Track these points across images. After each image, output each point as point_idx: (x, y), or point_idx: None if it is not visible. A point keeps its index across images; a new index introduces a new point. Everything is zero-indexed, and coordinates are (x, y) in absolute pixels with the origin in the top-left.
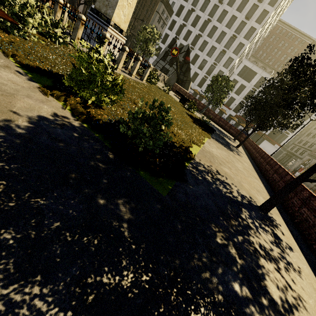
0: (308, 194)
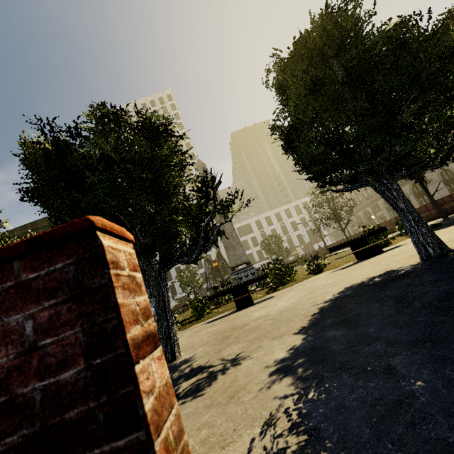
0: (431, 204)
